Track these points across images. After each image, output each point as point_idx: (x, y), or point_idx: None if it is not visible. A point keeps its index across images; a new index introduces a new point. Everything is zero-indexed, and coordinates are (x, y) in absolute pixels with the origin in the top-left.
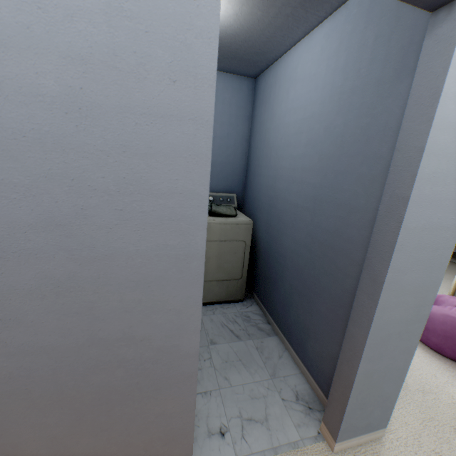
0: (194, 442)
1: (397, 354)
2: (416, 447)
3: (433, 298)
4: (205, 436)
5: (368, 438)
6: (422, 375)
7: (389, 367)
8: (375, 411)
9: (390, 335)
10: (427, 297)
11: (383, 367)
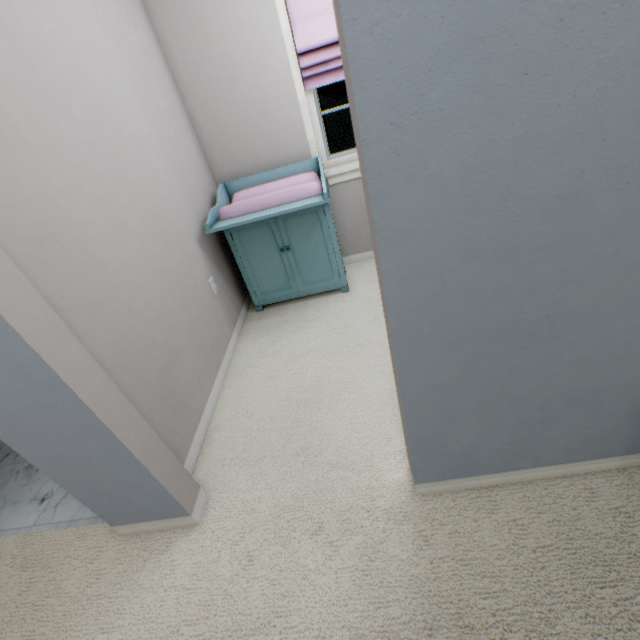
0: (16, 505)
1: (76, 435)
2: (230, 544)
3: (33, 351)
4: (28, 501)
5: (171, 524)
6: (365, 439)
7: (84, 450)
8: (138, 498)
9: (19, 413)
10: (16, 352)
11: (71, 451)
